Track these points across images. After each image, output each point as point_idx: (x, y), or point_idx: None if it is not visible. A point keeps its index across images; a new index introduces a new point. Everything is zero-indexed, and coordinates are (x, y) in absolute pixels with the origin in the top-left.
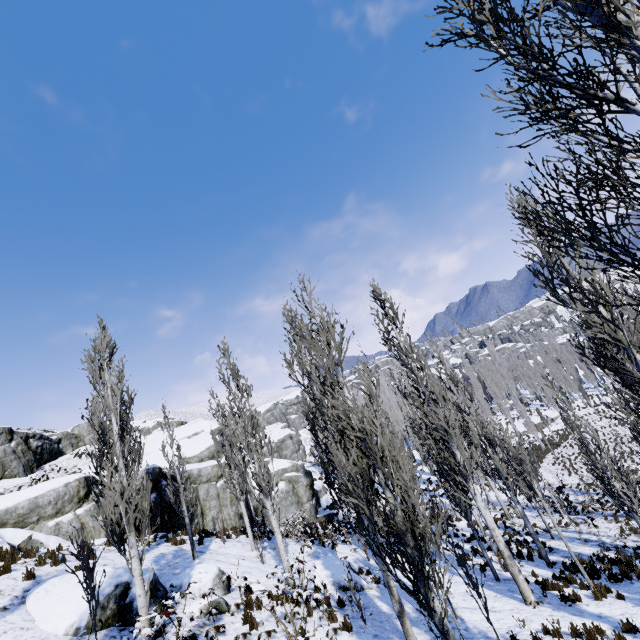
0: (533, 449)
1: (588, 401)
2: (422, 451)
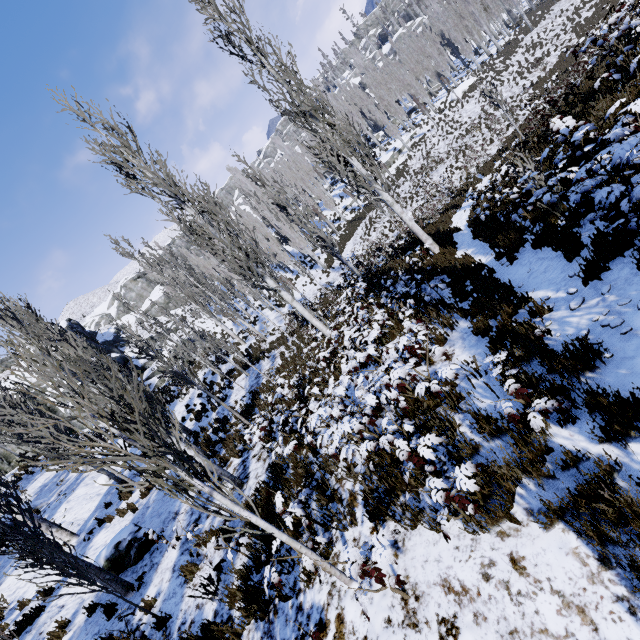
0: (367, 206)
1: (426, 113)
2: (195, 301)
